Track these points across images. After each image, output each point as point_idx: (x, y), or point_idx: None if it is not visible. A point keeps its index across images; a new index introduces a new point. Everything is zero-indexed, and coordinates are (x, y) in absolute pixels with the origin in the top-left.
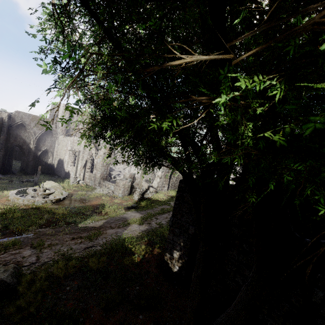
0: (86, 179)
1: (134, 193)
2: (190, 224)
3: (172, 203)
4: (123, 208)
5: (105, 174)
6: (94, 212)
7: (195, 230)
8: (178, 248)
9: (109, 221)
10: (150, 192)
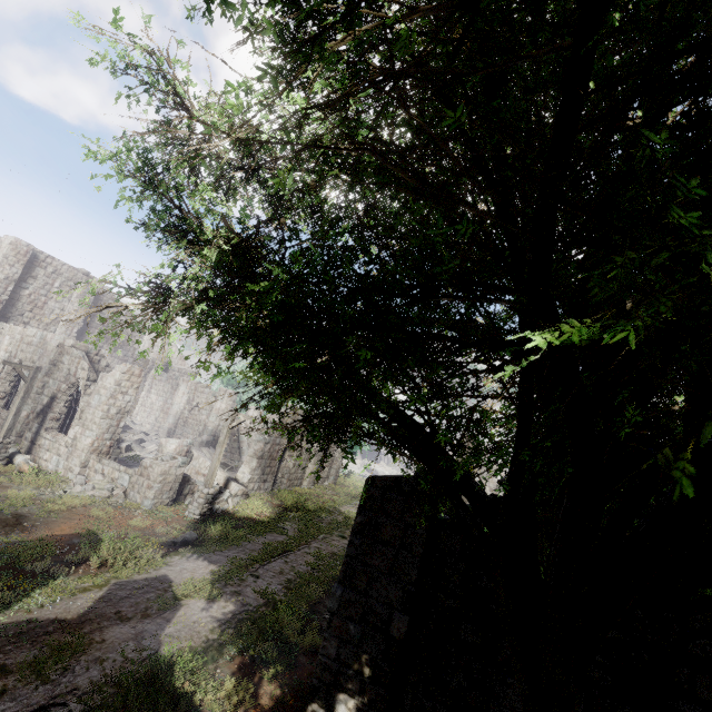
0: (39, 449)
1: (187, 498)
2: (396, 608)
3: (289, 527)
4: (156, 545)
5: (108, 439)
6: (62, 562)
7: (409, 626)
8: (354, 686)
9: (114, 595)
10: (231, 494)
